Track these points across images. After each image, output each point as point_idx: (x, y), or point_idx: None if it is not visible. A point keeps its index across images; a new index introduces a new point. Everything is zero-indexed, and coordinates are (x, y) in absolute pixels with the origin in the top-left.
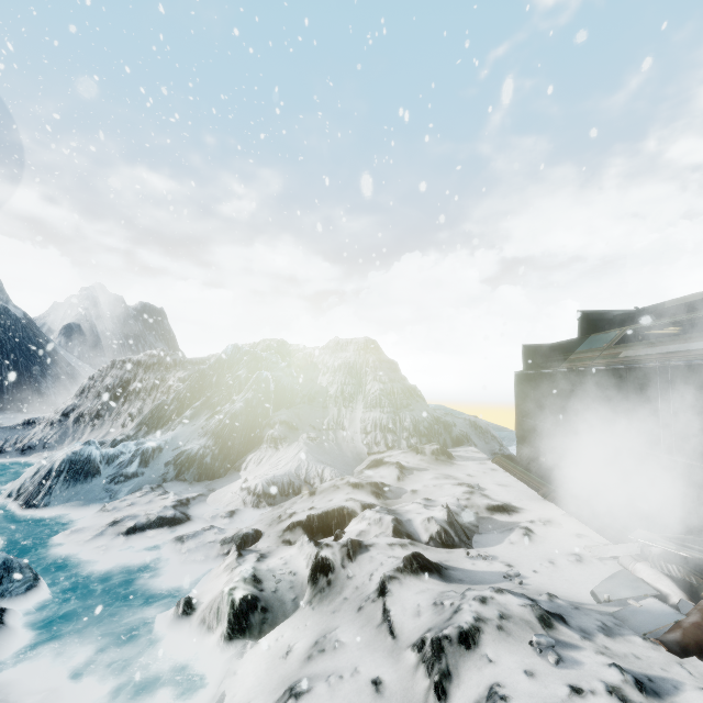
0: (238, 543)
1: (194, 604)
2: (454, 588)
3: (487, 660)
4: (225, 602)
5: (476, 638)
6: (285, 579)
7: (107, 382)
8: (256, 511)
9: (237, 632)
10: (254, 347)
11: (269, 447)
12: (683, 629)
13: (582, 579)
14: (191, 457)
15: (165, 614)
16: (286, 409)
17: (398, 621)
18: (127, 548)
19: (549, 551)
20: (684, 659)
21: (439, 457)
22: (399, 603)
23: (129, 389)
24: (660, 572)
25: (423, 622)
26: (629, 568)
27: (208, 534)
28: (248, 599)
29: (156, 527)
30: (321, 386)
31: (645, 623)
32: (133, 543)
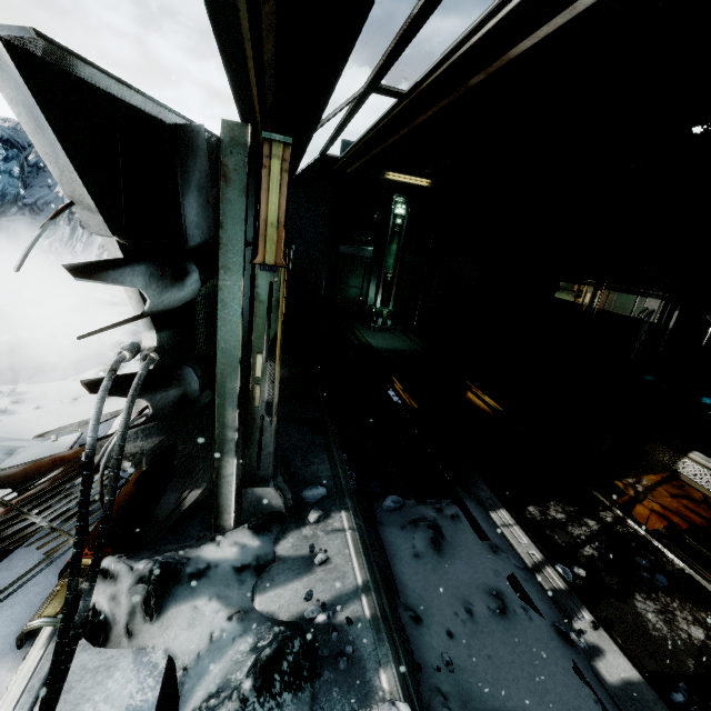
0: None
1: None
2: None
3: None
4: None
5: None
6: None
7: None
8: None
9: None
10: None
11: None
12: (33, 464)
13: (80, 415)
14: None
15: None
16: None
17: None
18: None
19: None
20: (0, 492)
21: None
22: None
23: None
24: None
25: None
26: None
27: None
28: None
29: None
30: (57, 196)
31: (25, 458)
32: None
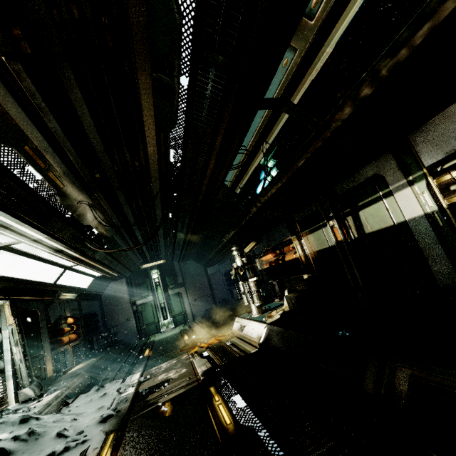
0: None
1: None
2: None
3: None
4: None
5: None
6: None
7: None
8: None
9: None
10: None
11: None
12: None
13: None
14: None
15: None
16: None
17: None
18: None
19: None
20: None
21: None
22: None
23: None
24: None
25: None
26: None
27: None
28: None
29: None
30: None
31: None
32: None
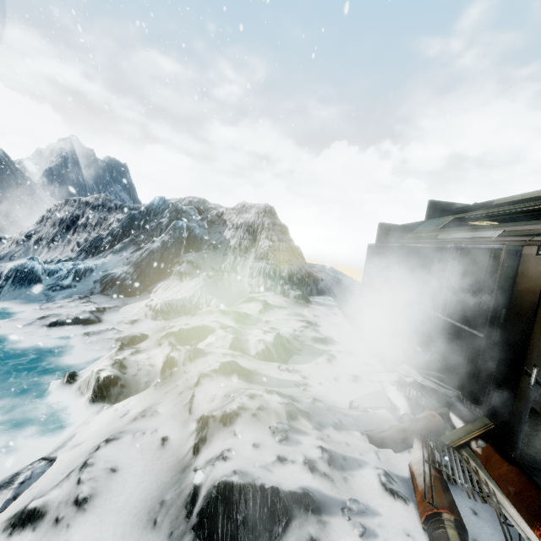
0: (128, 341)
1: (76, 377)
2: (252, 387)
3: (233, 434)
4: (93, 378)
5: (233, 420)
6: (144, 368)
7: (60, 216)
8: (153, 322)
9: (99, 398)
10: (180, 202)
11: (176, 279)
12: (391, 431)
13: (350, 392)
14: (115, 279)
15: (57, 381)
16: (194, 252)
17: (197, 403)
18: (48, 336)
19: (339, 372)
20: (383, 449)
21: (299, 301)
22: (203, 392)
23: (78, 223)
24: (402, 394)
25: (212, 406)
26: (386, 389)
27: (108, 333)
28: (111, 378)
29: (73, 324)
30: (225, 238)
31: (370, 424)
32: (53, 333)
